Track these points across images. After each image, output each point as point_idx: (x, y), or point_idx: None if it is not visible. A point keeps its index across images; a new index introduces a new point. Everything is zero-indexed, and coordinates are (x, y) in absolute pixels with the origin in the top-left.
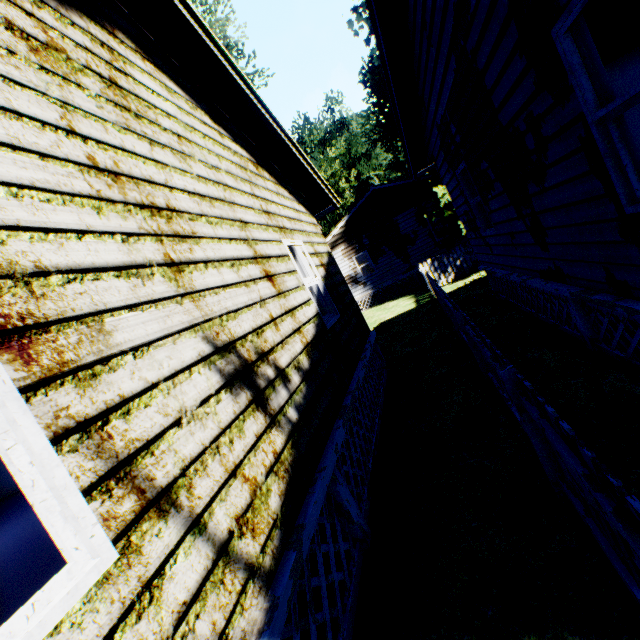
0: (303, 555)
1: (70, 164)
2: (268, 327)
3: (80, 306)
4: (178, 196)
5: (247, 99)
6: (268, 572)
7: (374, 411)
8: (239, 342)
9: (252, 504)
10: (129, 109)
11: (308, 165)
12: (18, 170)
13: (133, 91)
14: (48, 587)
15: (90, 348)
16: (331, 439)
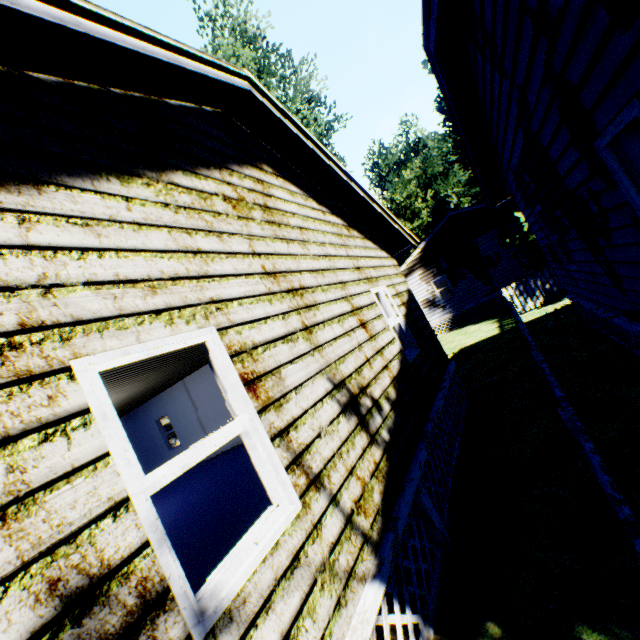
0: (398, 537)
1: (256, 276)
2: (364, 366)
3: (271, 364)
4: (304, 276)
5: (342, 181)
6: (375, 542)
7: (454, 438)
8: (347, 380)
9: (363, 495)
10: (275, 222)
11: (389, 217)
12: (239, 288)
13: (275, 207)
14: (276, 513)
15: (277, 389)
16: (415, 458)
